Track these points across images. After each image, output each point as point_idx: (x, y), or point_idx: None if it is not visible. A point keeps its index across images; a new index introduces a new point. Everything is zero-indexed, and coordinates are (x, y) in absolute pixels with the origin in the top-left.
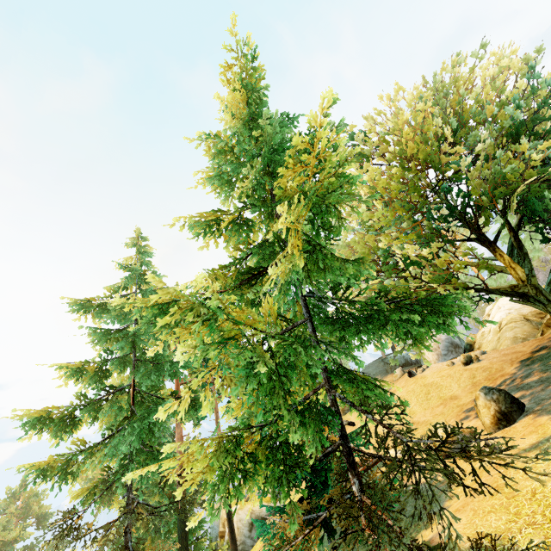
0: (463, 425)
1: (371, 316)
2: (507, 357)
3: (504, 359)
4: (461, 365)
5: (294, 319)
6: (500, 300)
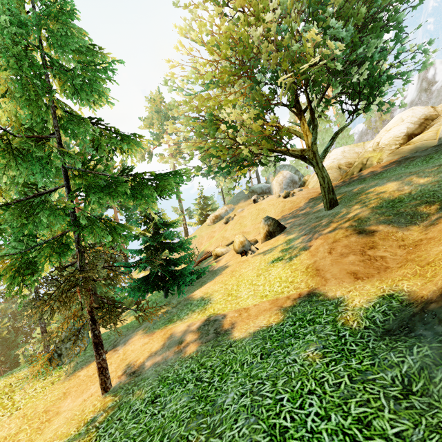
0: (258, 236)
1: (109, 186)
2: (308, 195)
3: (305, 196)
4: (282, 198)
5: (50, 187)
6: (333, 151)
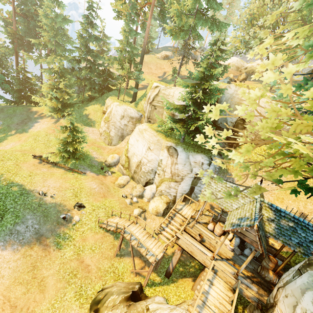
0: None
1: None
2: (235, 72)
3: (234, 72)
4: None
5: None
6: (233, 57)
